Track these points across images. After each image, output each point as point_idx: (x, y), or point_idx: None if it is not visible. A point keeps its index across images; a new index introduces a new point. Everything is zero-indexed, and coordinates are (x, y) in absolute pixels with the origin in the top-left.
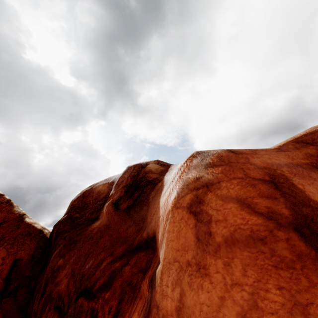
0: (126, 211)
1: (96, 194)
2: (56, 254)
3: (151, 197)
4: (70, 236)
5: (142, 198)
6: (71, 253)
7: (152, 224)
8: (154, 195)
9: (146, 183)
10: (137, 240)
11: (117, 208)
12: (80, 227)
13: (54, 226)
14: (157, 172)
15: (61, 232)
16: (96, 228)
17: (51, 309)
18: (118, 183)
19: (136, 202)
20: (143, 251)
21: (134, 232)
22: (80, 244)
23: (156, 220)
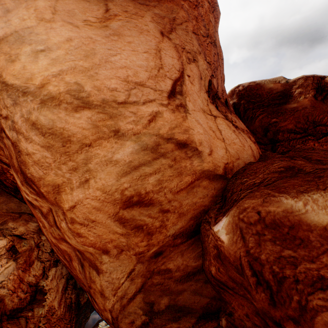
0: (321, 102)
1: (267, 89)
2: (263, 118)
3: None
4: (269, 110)
5: None
6: (284, 117)
7: None
8: None
9: None
10: None
11: (316, 100)
12: (271, 107)
13: (234, 105)
14: None
15: (248, 109)
16: (301, 107)
17: (285, 133)
18: (302, 86)
19: (325, 98)
20: None
21: None
22: (289, 113)
23: None
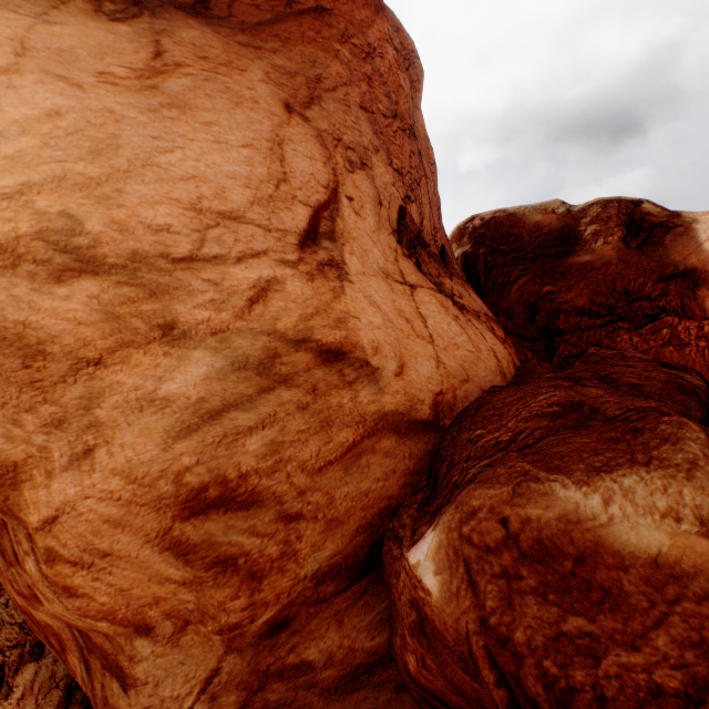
0: (637, 251)
1: (530, 225)
2: (525, 284)
3: (666, 241)
4: (537, 268)
5: (652, 241)
6: (568, 282)
7: (692, 262)
8: (672, 239)
9: (651, 226)
10: (669, 272)
11: (627, 247)
12: (541, 262)
13: (466, 258)
14: (661, 216)
15: (495, 265)
16: (600, 262)
17: (572, 317)
18: (599, 219)
19: (646, 244)
20: (677, 279)
21: (656, 268)
22: (576, 275)
23: (701, 259)
